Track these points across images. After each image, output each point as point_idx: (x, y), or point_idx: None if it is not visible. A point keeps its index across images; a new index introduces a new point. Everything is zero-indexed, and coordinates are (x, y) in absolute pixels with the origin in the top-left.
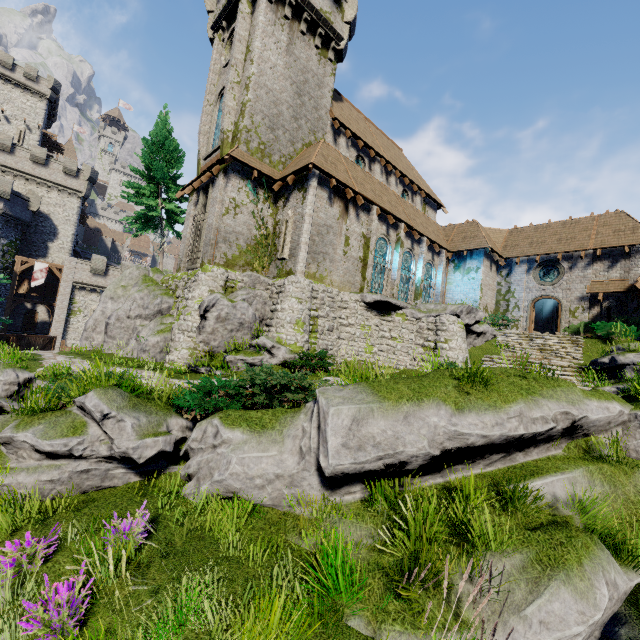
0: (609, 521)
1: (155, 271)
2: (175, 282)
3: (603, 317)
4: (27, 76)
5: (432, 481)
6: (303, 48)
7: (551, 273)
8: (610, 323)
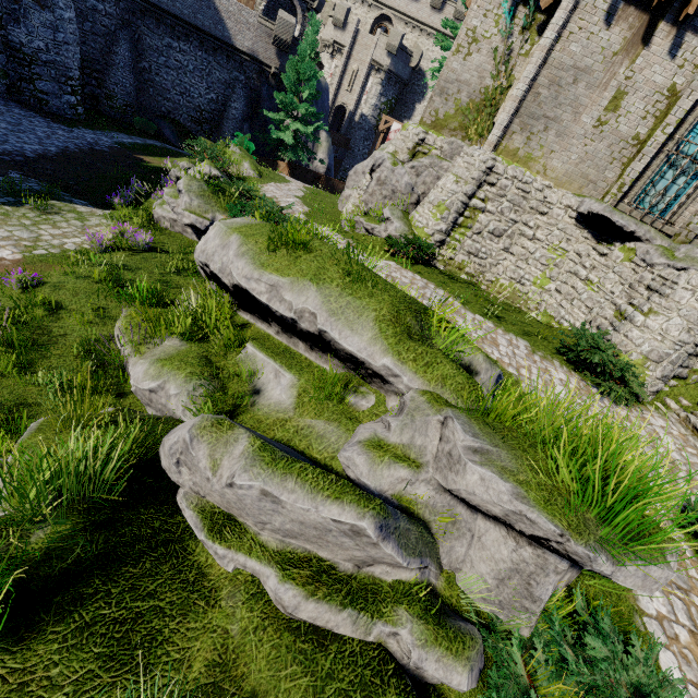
0: (256, 414)
1: None
2: None
3: None
4: None
5: (249, 318)
6: None
7: None
8: None
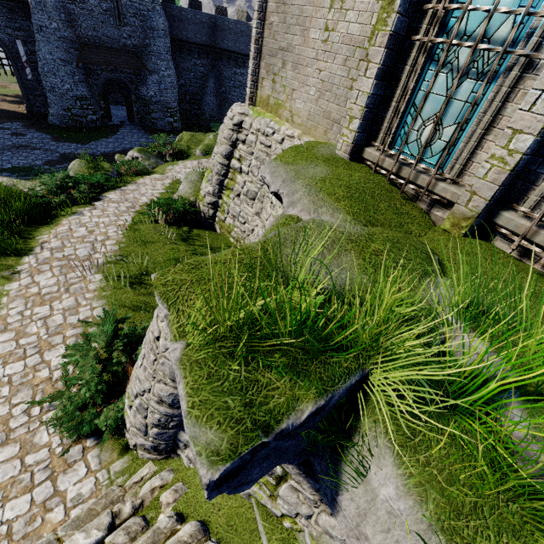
0: None
1: None
2: None
3: None
4: None
5: None
6: None
7: None
8: None
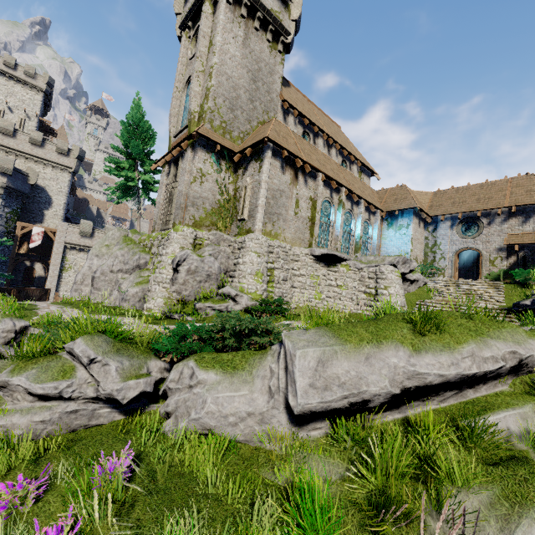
0: None
1: (133, 232)
2: (151, 241)
3: (519, 265)
4: (27, 74)
5: (391, 417)
6: (257, 42)
7: (472, 228)
8: (527, 270)
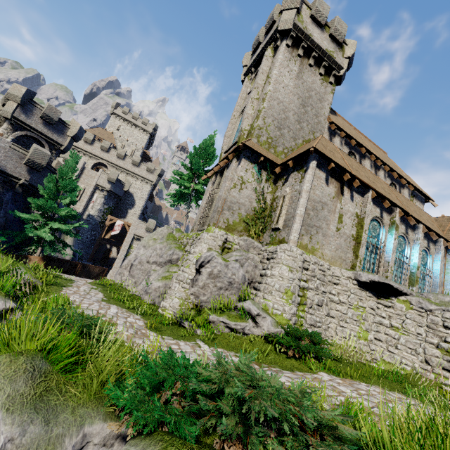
0: None
1: (178, 230)
2: (187, 239)
3: None
4: (143, 123)
5: None
6: (309, 75)
7: None
8: None
